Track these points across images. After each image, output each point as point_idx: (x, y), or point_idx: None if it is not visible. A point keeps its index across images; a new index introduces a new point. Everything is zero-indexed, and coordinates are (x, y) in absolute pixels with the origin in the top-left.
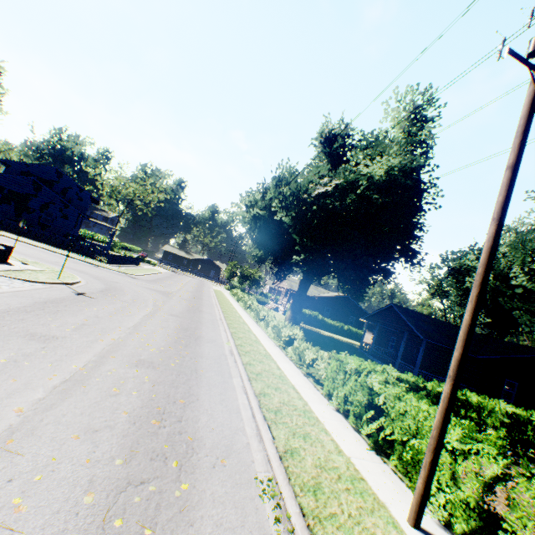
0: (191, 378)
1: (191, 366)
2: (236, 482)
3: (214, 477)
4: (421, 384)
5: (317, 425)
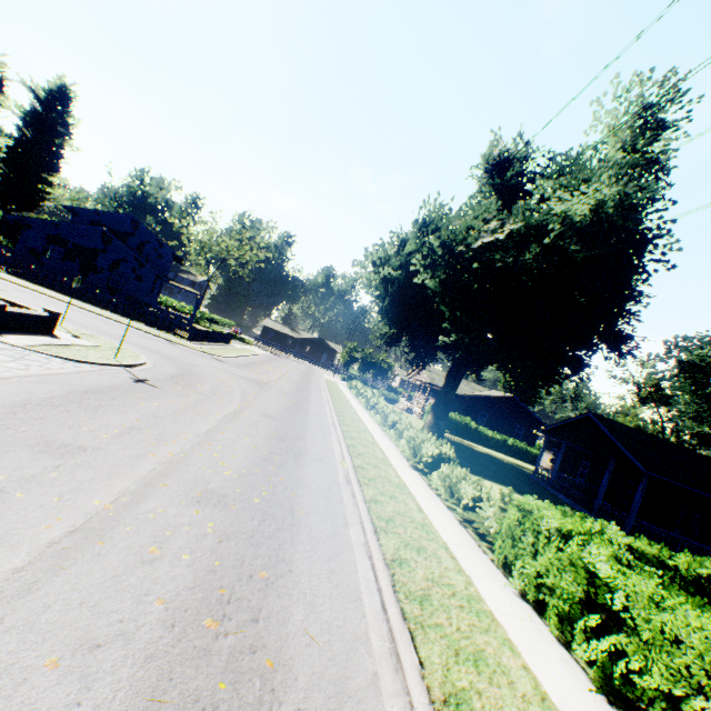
0: (283, 526)
1: (284, 503)
2: None
3: None
4: (667, 559)
5: (493, 632)
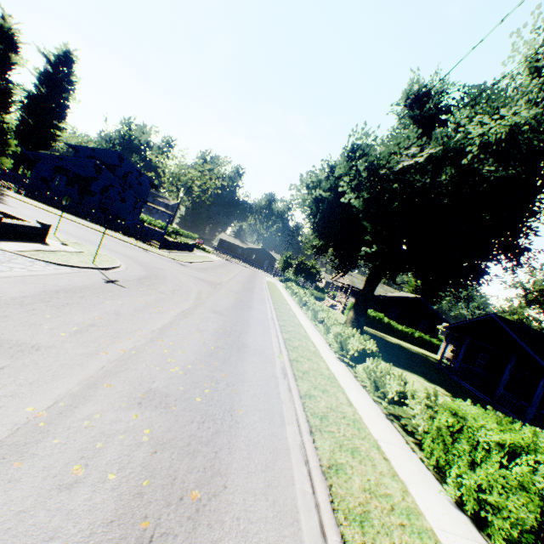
0: (222, 428)
1: (224, 401)
2: None
3: None
4: None
5: None
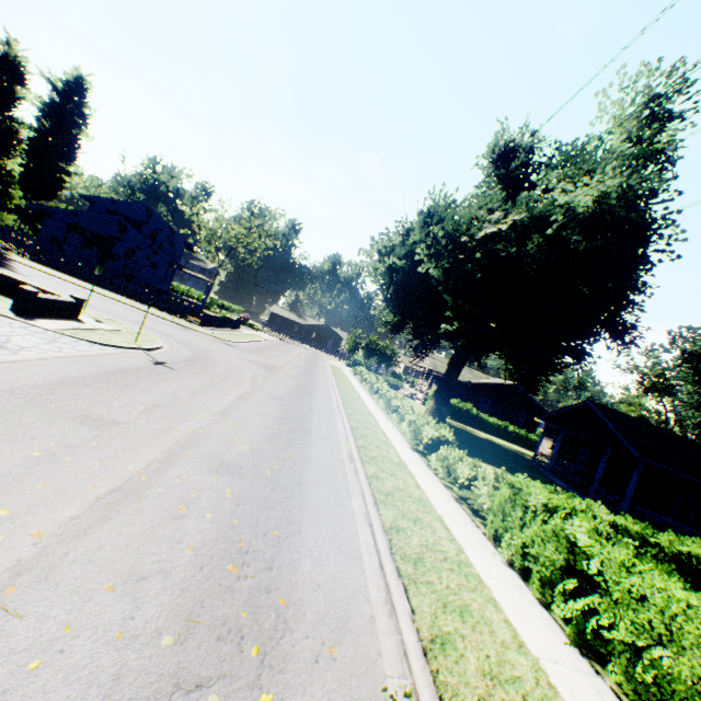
0: (292, 495)
1: (293, 476)
2: (352, 696)
3: (315, 683)
4: (650, 536)
5: (480, 591)
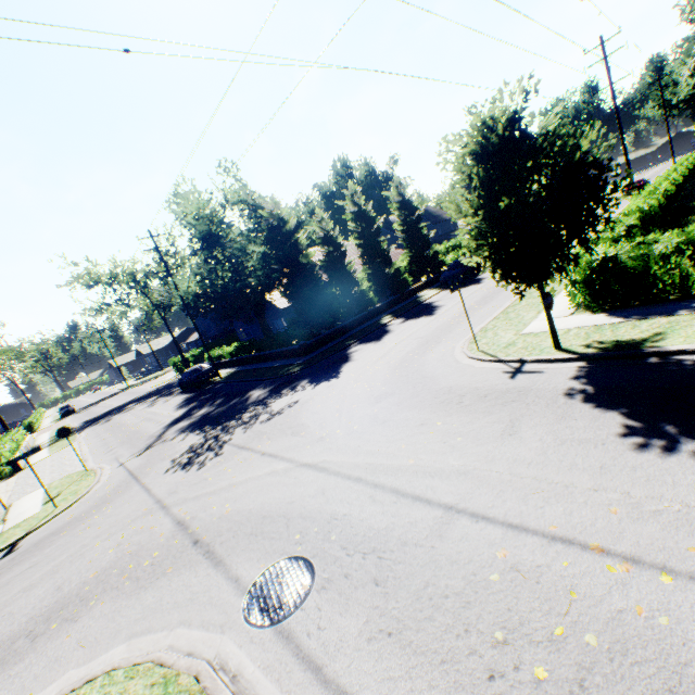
0: None
1: None
2: None
3: None
4: None
5: None
